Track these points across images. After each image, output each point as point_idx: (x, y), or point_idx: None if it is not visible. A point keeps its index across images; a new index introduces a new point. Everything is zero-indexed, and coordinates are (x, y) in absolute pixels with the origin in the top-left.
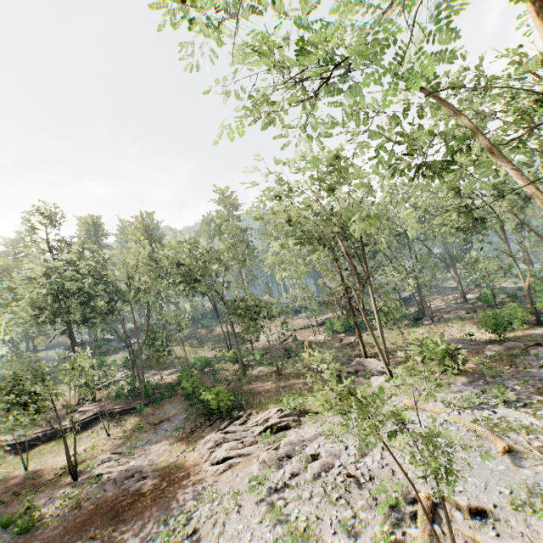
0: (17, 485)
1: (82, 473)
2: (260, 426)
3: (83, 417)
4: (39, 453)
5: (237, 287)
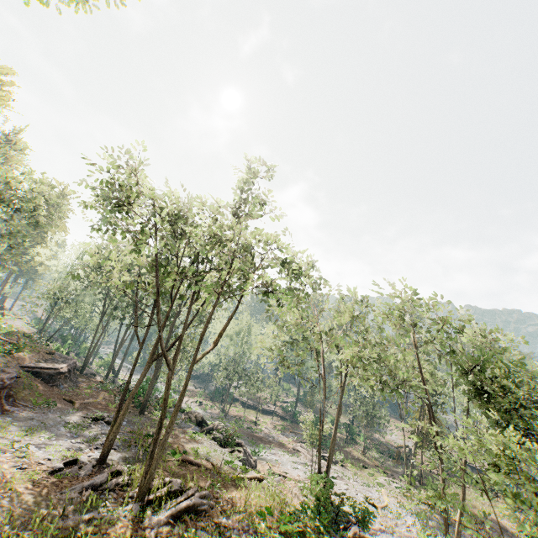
0: (240, 416)
1: (258, 426)
2: None
3: (267, 408)
4: (249, 411)
5: None
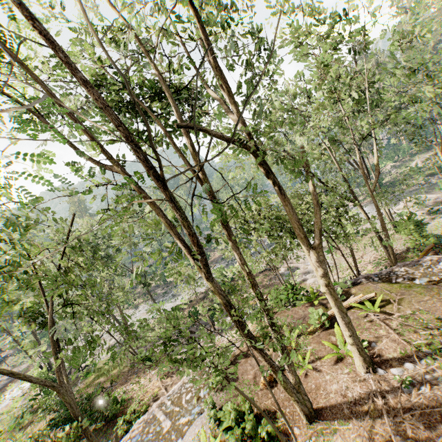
0: None
1: None
2: None
3: None
4: None
5: None
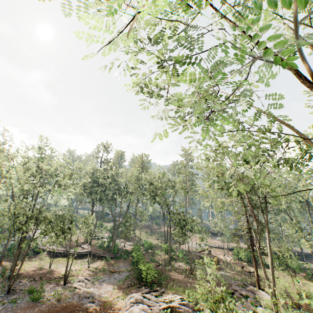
0: (43, 273)
1: (69, 282)
2: (166, 303)
3: (82, 251)
4: (58, 261)
5: (179, 205)
